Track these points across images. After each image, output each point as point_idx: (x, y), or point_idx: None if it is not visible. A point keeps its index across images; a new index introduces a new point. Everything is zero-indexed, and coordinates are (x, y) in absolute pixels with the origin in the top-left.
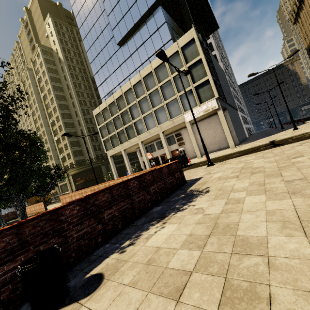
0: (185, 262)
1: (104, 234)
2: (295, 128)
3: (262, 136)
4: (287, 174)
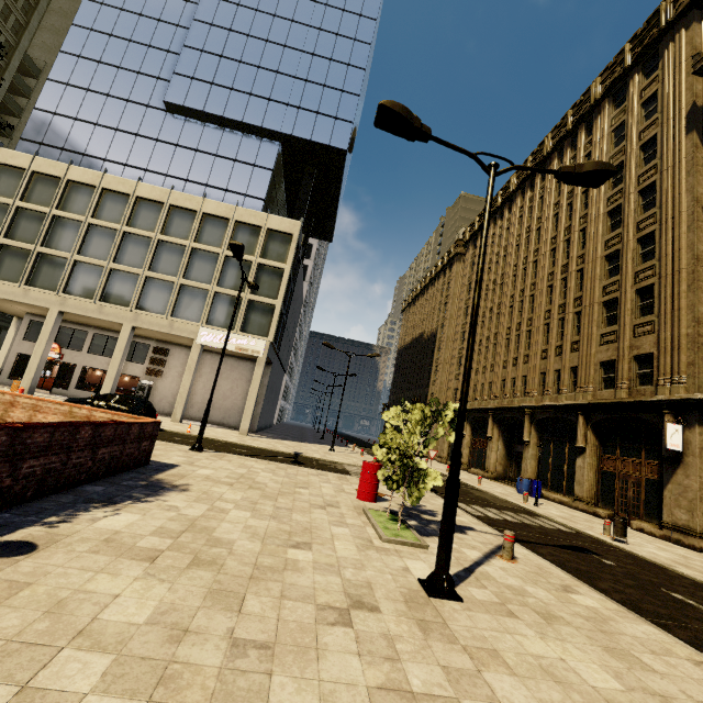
0: (157, 544)
1: (6, 497)
2: (332, 449)
3: (293, 436)
4: (283, 501)
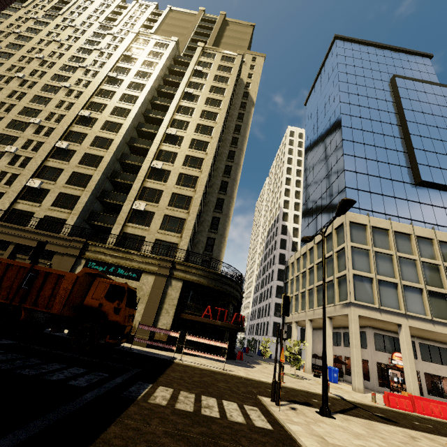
0: None
1: None
2: None
3: None
4: None
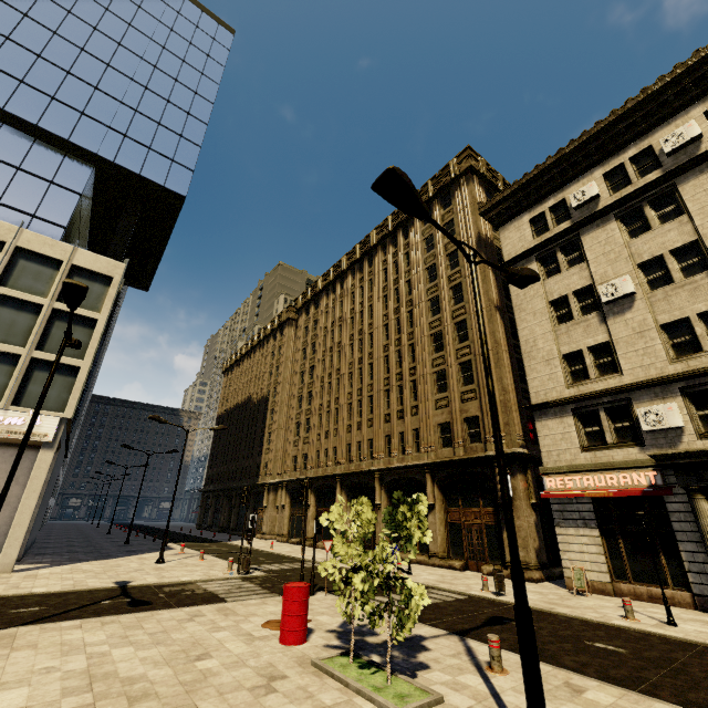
0: None
1: None
2: (162, 559)
3: (83, 550)
4: (209, 706)
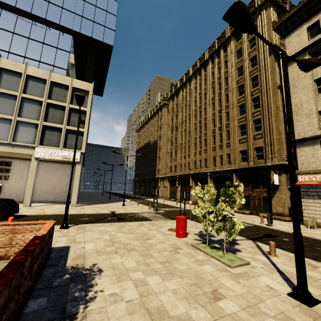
0: None
1: None
2: (124, 204)
3: (96, 200)
4: (156, 255)
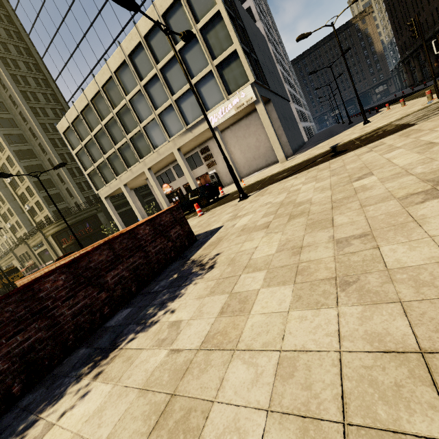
0: None
1: None
2: (366, 122)
3: (324, 138)
4: (343, 219)
